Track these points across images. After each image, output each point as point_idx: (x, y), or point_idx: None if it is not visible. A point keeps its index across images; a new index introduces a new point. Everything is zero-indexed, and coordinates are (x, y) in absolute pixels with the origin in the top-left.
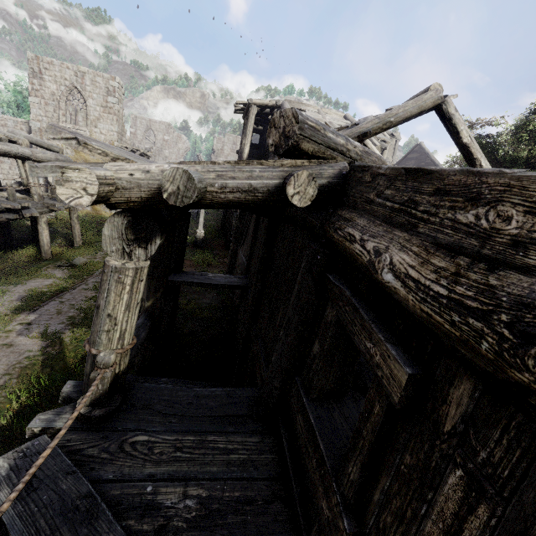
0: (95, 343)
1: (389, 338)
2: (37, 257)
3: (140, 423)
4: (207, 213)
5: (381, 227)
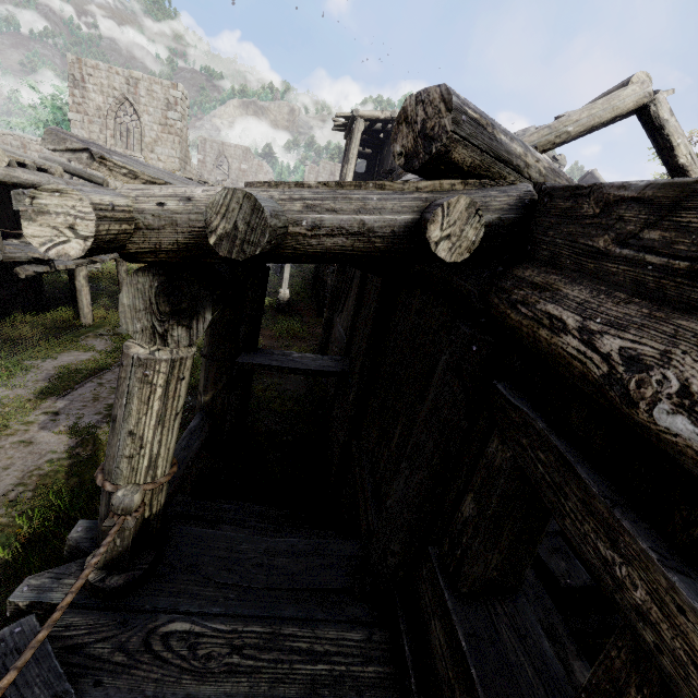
0: (112, 474)
1: (668, 555)
2: (74, 322)
3: (179, 598)
4: (294, 266)
5: (634, 306)
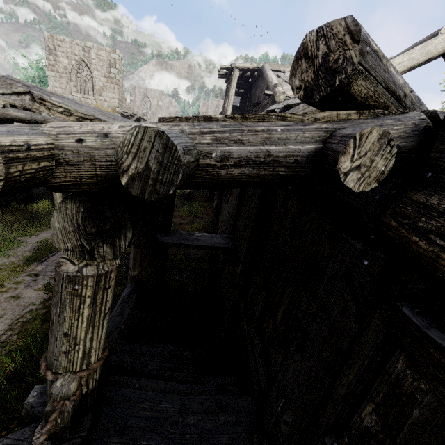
0: (52, 365)
1: None
2: (51, 209)
3: None
4: None
5: None
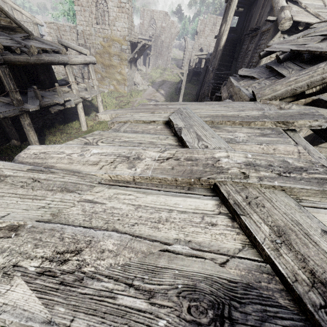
0: None
1: None
2: (79, 129)
3: None
4: (186, 87)
5: None
